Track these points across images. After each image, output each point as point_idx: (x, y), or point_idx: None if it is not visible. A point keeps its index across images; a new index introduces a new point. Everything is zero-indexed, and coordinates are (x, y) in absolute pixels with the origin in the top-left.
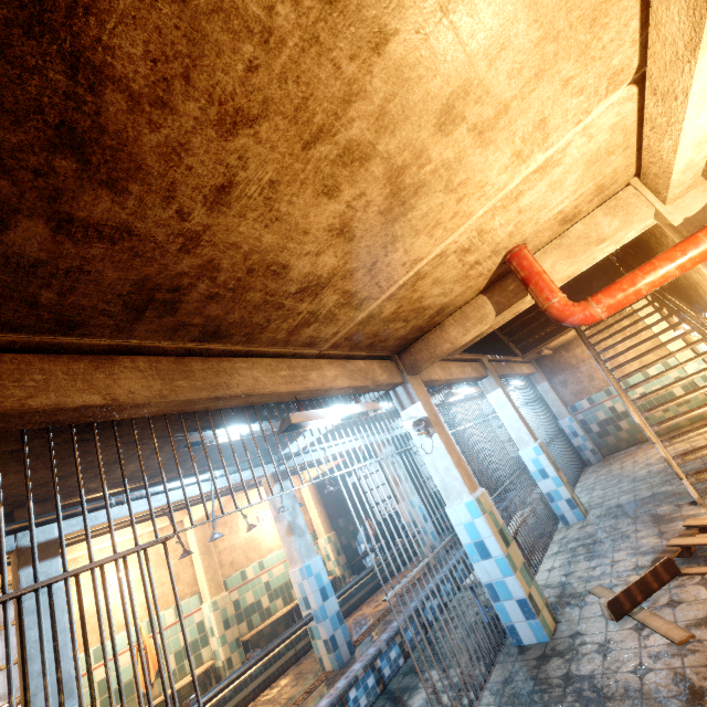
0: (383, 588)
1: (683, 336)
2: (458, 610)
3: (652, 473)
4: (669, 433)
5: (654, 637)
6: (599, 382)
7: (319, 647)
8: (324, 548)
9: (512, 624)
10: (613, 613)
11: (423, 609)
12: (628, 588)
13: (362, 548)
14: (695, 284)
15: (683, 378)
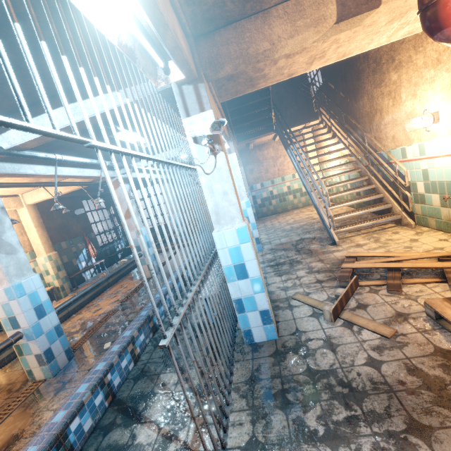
0: (162, 329)
1: (339, 151)
2: (216, 326)
3: (294, 228)
4: (293, 210)
5: (366, 333)
6: (270, 175)
7: (29, 362)
8: (43, 265)
9: (249, 329)
10: (334, 317)
11: (153, 316)
12: (341, 298)
13: (83, 265)
14: (377, 111)
15: (337, 174)
